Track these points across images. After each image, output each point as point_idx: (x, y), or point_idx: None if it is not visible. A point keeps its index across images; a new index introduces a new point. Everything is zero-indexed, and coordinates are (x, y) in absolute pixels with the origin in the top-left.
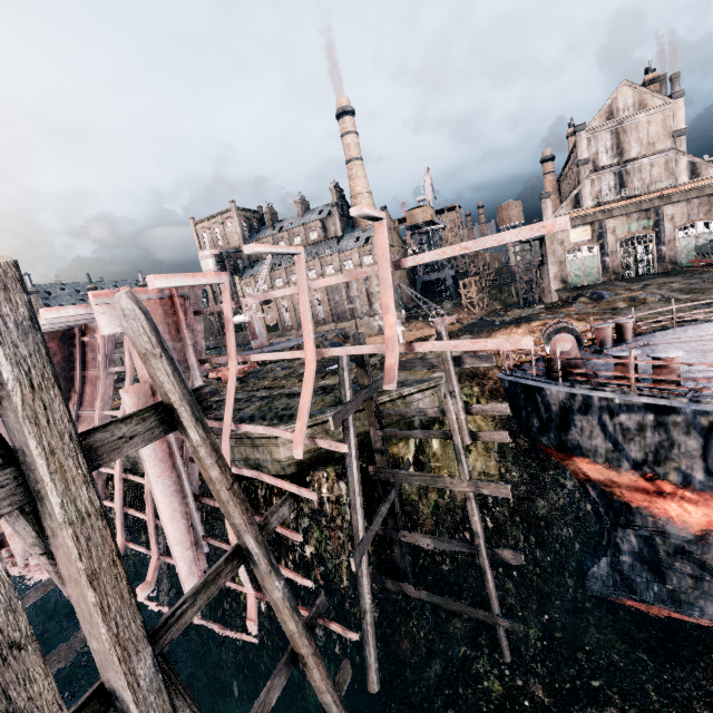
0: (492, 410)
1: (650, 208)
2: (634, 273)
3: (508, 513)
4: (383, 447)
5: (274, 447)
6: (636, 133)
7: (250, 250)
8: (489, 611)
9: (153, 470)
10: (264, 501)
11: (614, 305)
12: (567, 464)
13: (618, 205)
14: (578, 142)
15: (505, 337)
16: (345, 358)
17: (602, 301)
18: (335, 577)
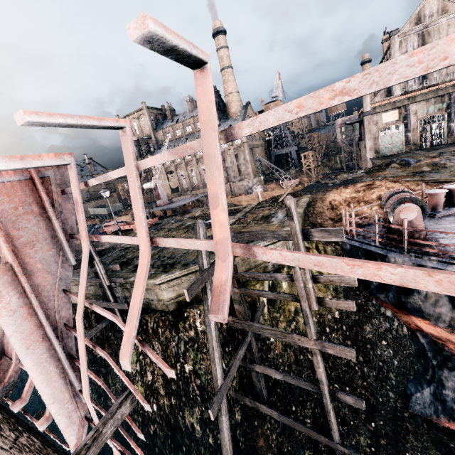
0: (340, 281)
1: (444, 94)
2: (429, 144)
3: (341, 338)
4: (241, 299)
5: (159, 290)
6: (438, 34)
7: (21, 119)
8: (330, 438)
9: (20, 344)
10: (152, 332)
11: (420, 169)
12: (401, 315)
13: (420, 93)
14: (392, 44)
15: (336, 195)
16: (202, 229)
17: (410, 166)
18: (208, 389)
